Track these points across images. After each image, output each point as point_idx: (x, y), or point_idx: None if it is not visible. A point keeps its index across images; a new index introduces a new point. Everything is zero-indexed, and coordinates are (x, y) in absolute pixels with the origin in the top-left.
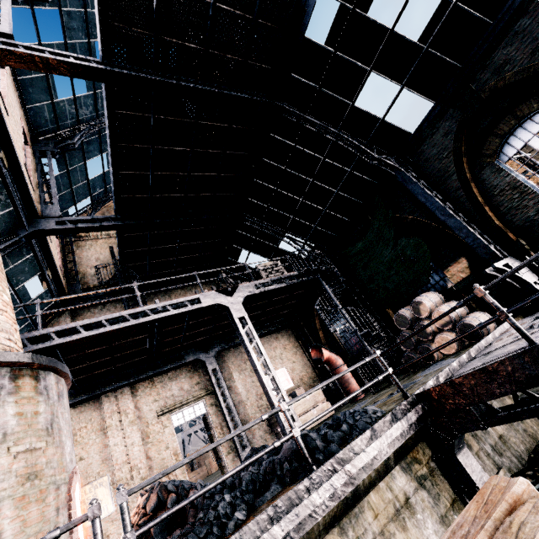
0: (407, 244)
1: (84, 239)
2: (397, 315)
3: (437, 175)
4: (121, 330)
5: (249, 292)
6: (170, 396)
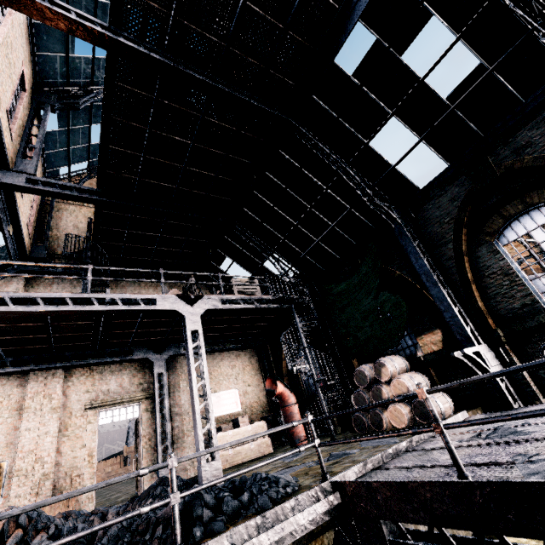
0: (387, 299)
1: (68, 203)
2: (359, 370)
3: (434, 238)
4: (56, 313)
5: (213, 306)
6: (105, 390)
